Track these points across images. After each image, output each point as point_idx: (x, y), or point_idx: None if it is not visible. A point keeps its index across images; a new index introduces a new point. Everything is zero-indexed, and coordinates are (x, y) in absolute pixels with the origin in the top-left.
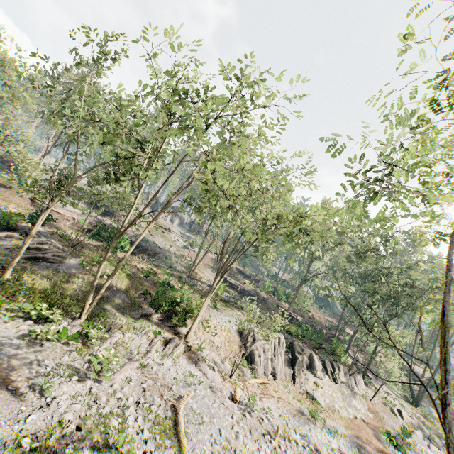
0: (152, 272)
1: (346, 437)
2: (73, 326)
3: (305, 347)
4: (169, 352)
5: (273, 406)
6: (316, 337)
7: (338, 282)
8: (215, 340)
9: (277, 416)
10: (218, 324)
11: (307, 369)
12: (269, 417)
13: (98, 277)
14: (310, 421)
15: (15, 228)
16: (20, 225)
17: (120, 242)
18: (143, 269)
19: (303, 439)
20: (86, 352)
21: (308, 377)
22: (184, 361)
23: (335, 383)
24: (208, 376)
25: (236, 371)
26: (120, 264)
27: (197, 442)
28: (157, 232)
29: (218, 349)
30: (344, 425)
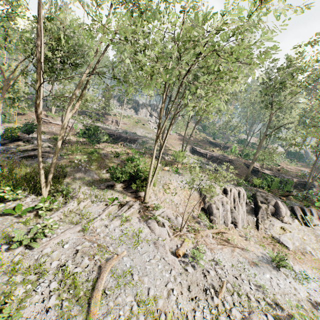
0: (121, 152)
1: (319, 281)
2: (34, 201)
3: (269, 196)
4: (120, 214)
5: (226, 255)
6: (284, 186)
7: (307, 129)
8: (174, 199)
9: (229, 267)
10: (178, 186)
11: (272, 216)
12: (217, 269)
13: (40, 160)
14: (272, 268)
15: (20, 139)
16: (26, 136)
17: (98, 135)
18: (116, 152)
19: (259, 291)
20: (34, 221)
21: (274, 223)
22: (135, 220)
23: (307, 226)
24: (155, 232)
25: (191, 224)
26: (56, 146)
27: (114, 306)
28: (138, 125)
29: (176, 206)
30: (317, 267)
